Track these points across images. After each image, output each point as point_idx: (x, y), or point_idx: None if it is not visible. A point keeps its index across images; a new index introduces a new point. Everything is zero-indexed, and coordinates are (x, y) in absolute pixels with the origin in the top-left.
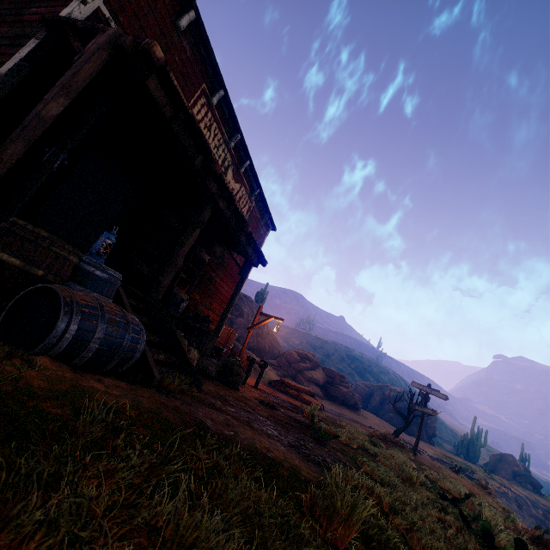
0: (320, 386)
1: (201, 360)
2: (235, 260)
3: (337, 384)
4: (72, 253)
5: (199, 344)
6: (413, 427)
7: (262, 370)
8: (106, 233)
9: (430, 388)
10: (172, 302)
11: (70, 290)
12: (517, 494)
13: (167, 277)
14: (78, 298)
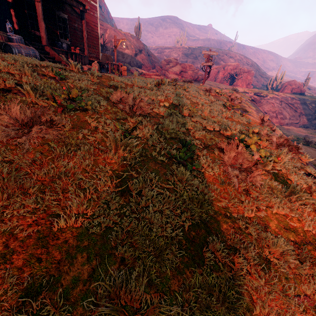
0: (178, 74)
1: (81, 66)
2: (76, 12)
3: (187, 71)
4: (3, 33)
5: (80, 61)
6: (235, 82)
7: (120, 68)
8: (7, 24)
9: (211, 51)
10: (59, 46)
11: (10, 43)
12: (284, 97)
13: (43, 34)
14: (12, 44)
